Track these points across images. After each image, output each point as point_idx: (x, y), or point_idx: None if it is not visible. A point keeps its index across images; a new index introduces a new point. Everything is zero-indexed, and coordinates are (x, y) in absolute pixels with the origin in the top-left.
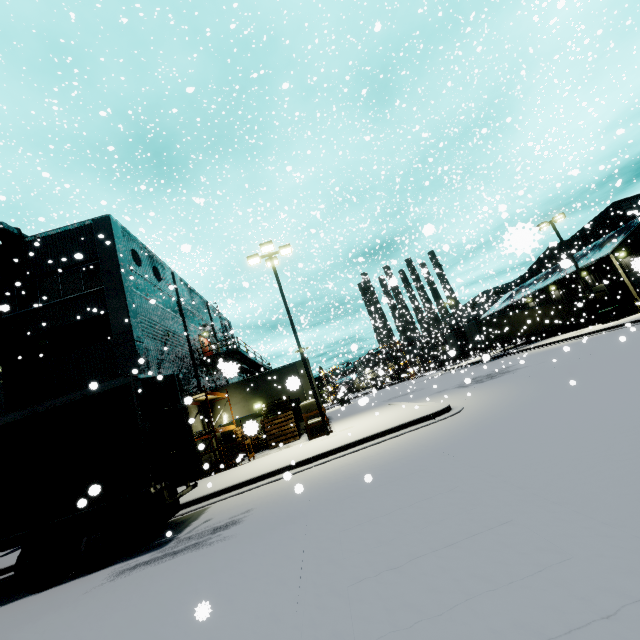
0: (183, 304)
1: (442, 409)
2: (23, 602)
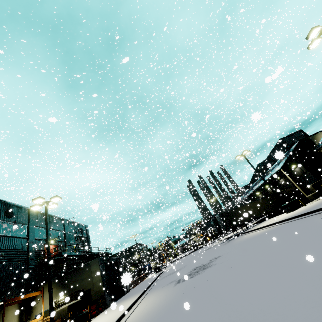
0: (32, 227)
1: None
2: None
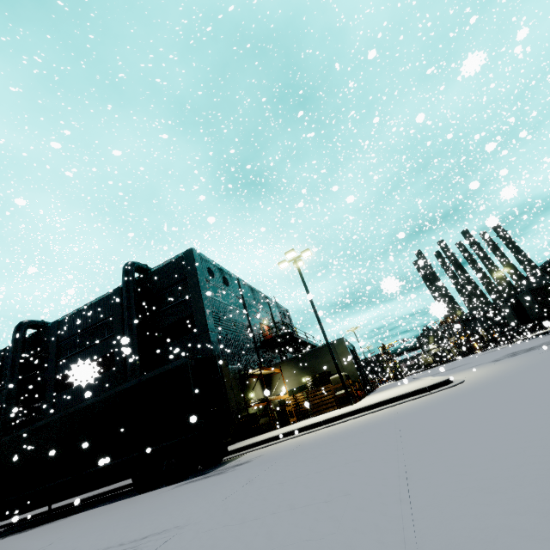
0: (246, 301)
1: (438, 382)
2: (134, 497)
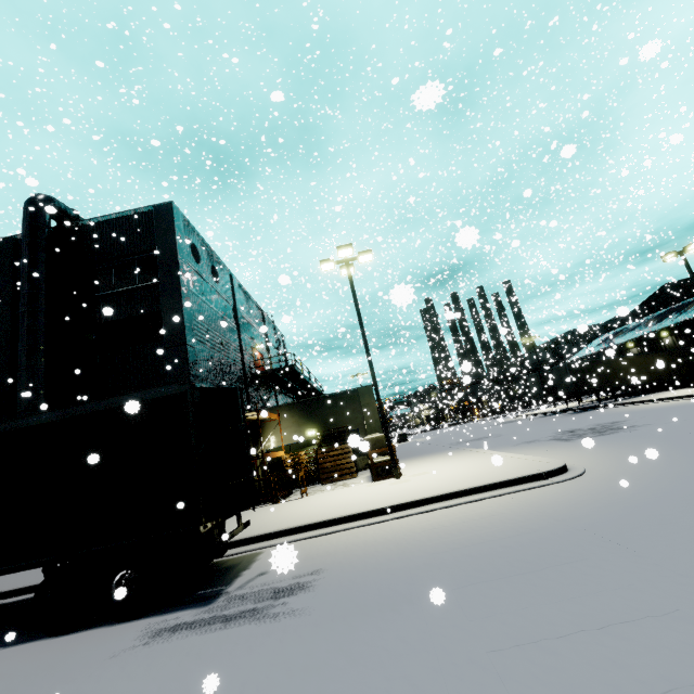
0: (239, 311)
1: (558, 468)
2: (38, 647)
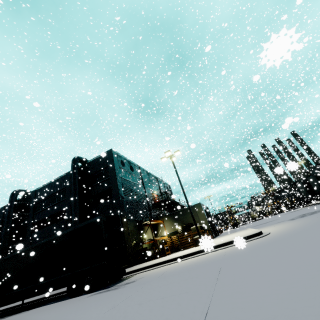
0: (144, 180)
1: (253, 234)
2: (67, 300)
